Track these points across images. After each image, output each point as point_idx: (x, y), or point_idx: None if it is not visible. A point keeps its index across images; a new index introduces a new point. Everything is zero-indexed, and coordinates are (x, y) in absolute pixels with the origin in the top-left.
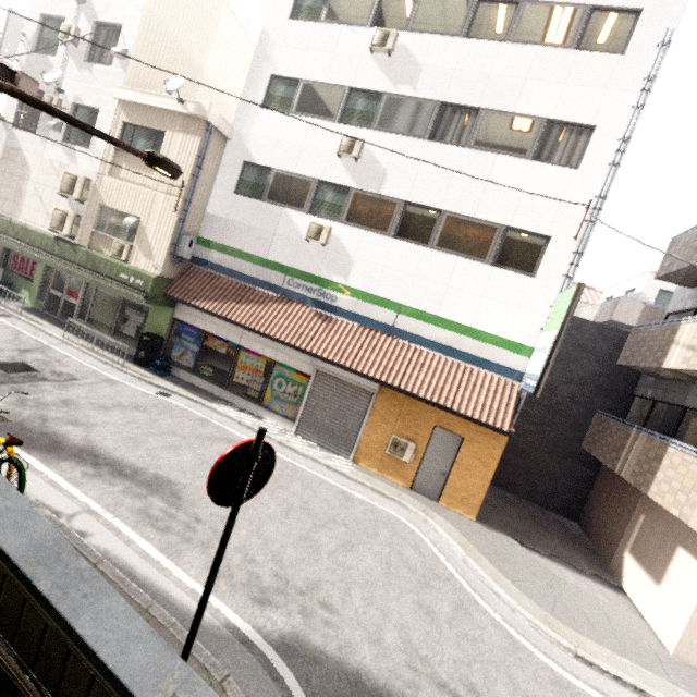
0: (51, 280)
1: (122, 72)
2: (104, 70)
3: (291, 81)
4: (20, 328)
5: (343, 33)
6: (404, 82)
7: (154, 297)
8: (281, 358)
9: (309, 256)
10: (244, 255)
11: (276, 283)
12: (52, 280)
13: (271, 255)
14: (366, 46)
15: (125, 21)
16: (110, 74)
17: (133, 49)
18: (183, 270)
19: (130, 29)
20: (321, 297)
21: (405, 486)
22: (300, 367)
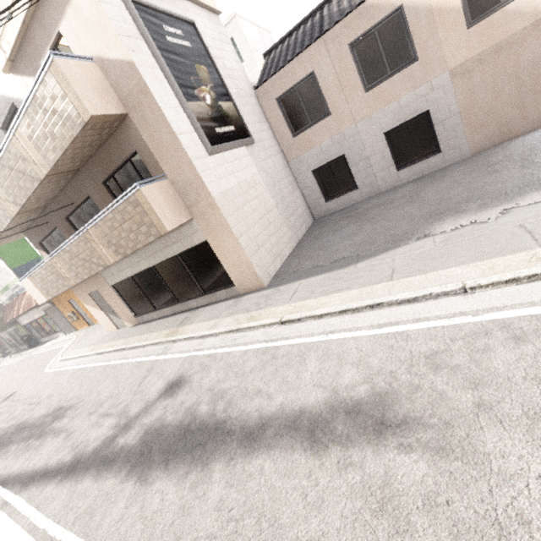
0: (6, 341)
1: None
2: None
3: None
4: (0, 365)
5: None
6: None
7: (2, 329)
8: (39, 315)
9: (3, 277)
10: (1, 292)
11: (12, 293)
12: (6, 340)
13: (2, 286)
14: None
15: None
16: None
17: None
18: (3, 311)
19: None
20: (18, 288)
21: (88, 326)
22: (43, 314)
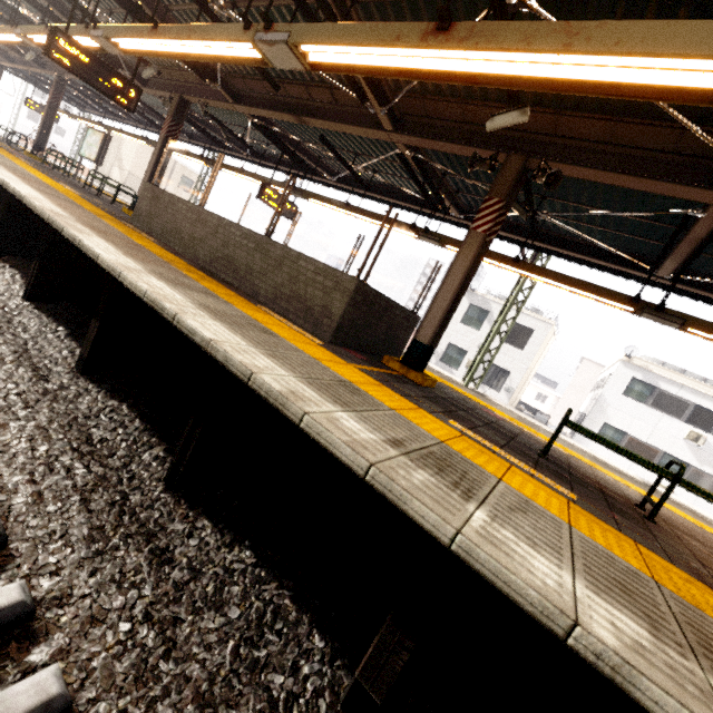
0: None
1: (506, 399)
2: (493, 392)
3: (618, 430)
4: None
5: (663, 418)
6: (707, 464)
7: None
8: None
9: None
10: None
11: None
12: None
13: None
14: (680, 432)
15: (512, 371)
16: (497, 397)
17: (516, 388)
18: None
19: (515, 377)
20: None
21: None
22: None
